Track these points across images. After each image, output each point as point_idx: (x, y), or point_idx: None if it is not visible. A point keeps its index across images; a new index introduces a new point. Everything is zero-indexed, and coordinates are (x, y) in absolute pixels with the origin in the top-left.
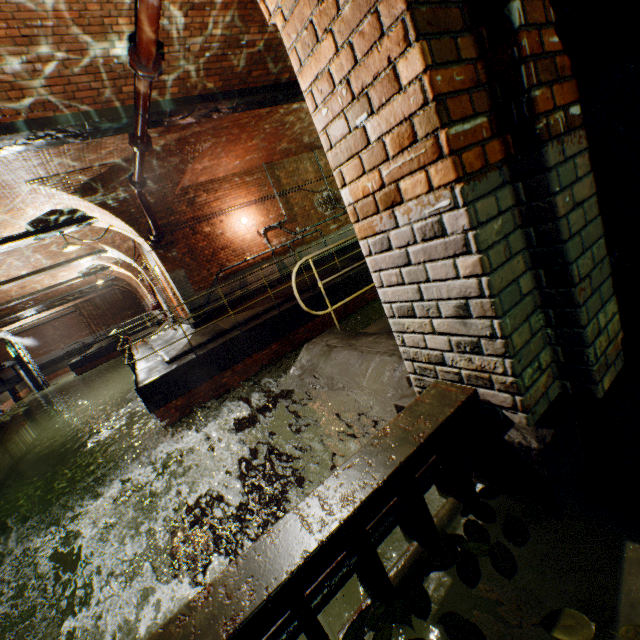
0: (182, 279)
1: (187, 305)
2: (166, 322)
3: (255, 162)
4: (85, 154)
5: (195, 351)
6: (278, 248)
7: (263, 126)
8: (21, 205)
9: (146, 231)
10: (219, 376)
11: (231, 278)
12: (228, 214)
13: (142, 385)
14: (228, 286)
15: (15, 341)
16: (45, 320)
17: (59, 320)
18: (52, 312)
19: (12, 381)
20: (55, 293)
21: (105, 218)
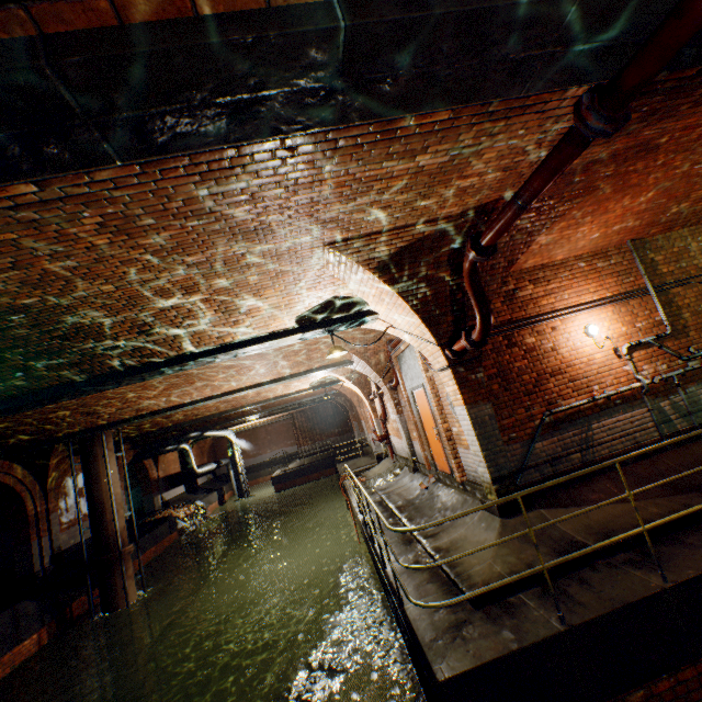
0: (485, 419)
1: (488, 468)
2: (390, 459)
3: (618, 236)
4: (427, 190)
5: (559, 610)
6: (651, 382)
7: (701, 153)
8: (302, 286)
9: (445, 335)
10: (612, 696)
11: (563, 427)
12: (564, 317)
13: (444, 677)
14: (557, 442)
15: (235, 441)
16: (262, 423)
17: (272, 425)
18: (270, 417)
19: (222, 478)
20: (280, 401)
21: (389, 313)
